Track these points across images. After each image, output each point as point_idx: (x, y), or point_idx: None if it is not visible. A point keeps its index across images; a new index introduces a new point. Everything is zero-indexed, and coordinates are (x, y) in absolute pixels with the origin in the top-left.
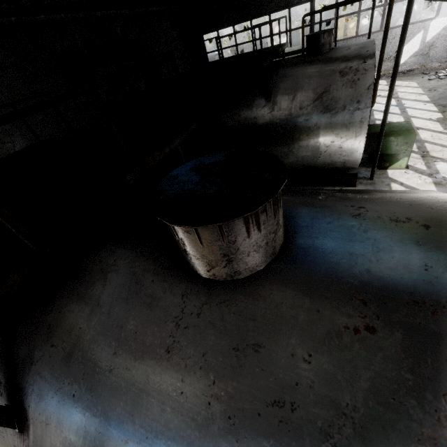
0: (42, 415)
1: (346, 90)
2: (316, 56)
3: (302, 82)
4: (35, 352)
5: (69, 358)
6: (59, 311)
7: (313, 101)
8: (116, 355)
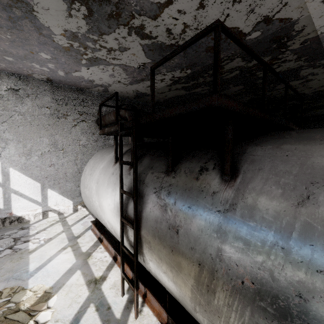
0: (256, 166)
1: None
2: None
3: None
4: (247, 149)
5: (279, 146)
6: (261, 140)
7: None
8: (323, 140)
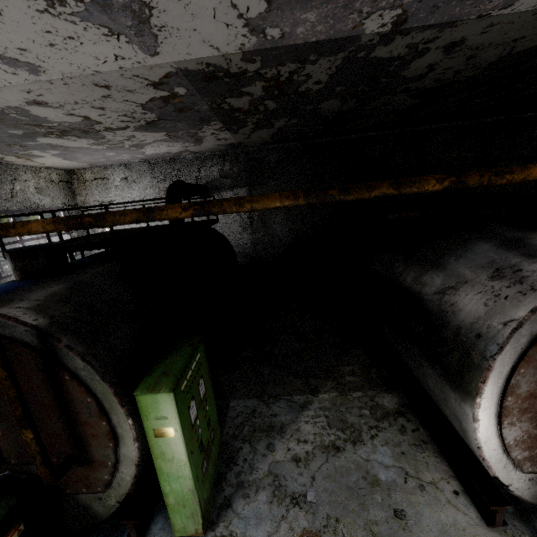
0: None
1: (476, 303)
2: (514, 230)
3: (445, 258)
4: None
5: None
6: None
7: (434, 292)
8: None
